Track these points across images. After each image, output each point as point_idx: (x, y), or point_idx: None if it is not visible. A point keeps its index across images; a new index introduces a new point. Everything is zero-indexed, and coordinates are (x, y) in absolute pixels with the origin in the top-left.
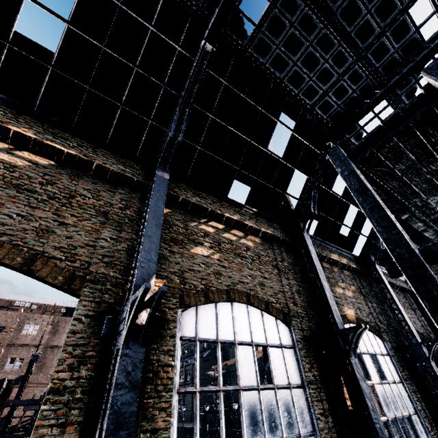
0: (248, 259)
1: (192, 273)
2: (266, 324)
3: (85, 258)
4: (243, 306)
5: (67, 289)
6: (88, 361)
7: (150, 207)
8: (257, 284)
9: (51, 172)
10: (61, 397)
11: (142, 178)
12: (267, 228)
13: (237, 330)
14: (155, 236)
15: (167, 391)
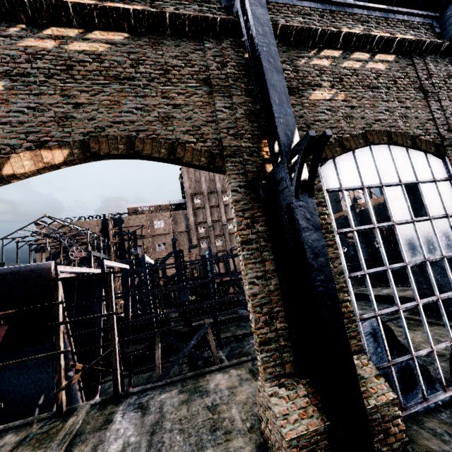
0: (380, 89)
1: (319, 124)
2: (414, 162)
3: (212, 136)
4: (384, 148)
5: (213, 168)
6: (258, 220)
7: (259, 47)
8: (397, 118)
9: (132, 48)
10: (251, 246)
11: (224, 14)
12: (405, 33)
13: (381, 174)
14: (280, 84)
15: (329, 233)
